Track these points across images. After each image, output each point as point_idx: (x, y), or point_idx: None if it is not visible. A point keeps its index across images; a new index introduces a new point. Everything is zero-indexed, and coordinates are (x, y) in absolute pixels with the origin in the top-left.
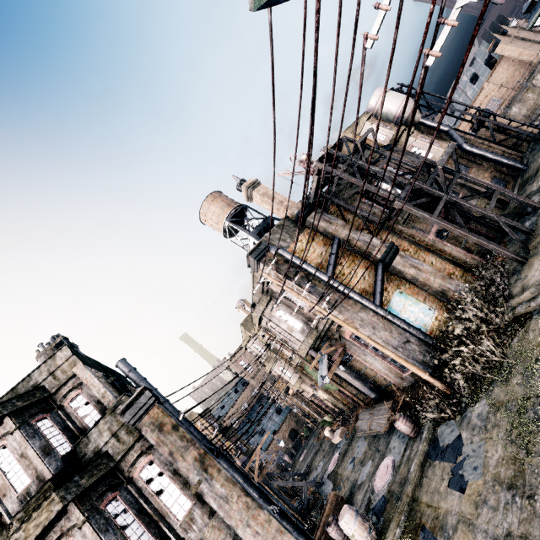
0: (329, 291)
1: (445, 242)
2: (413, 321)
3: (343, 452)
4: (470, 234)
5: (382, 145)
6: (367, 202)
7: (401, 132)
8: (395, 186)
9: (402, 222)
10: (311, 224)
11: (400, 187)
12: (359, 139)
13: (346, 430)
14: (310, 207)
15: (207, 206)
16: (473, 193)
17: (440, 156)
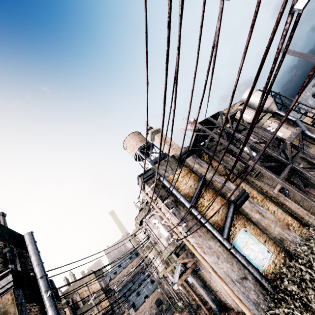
0: (189, 217)
1: (286, 198)
2: (252, 258)
3: None
4: (310, 199)
5: (248, 122)
6: (231, 157)
7: (261, 116)
8: (252, 150)
9: (254, 176)
10: (188, 163)
11: (256, 151)
12: (230, 113)
13: None
14: (190, 153)
15: (129, 139)
16: (311, 165)
17: (288, 136)
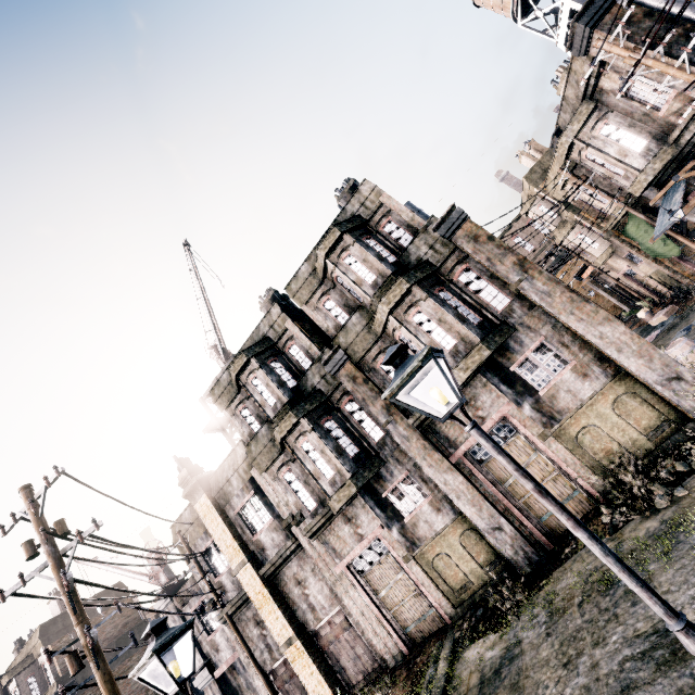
0: None
1: None
2: None
3: (670, 326)
4: None
5: None
6: None
7: None
8: None
9: None
10: None
11: None
12: None
13: (677, 309)
14: None
15: None
16: None
17: None
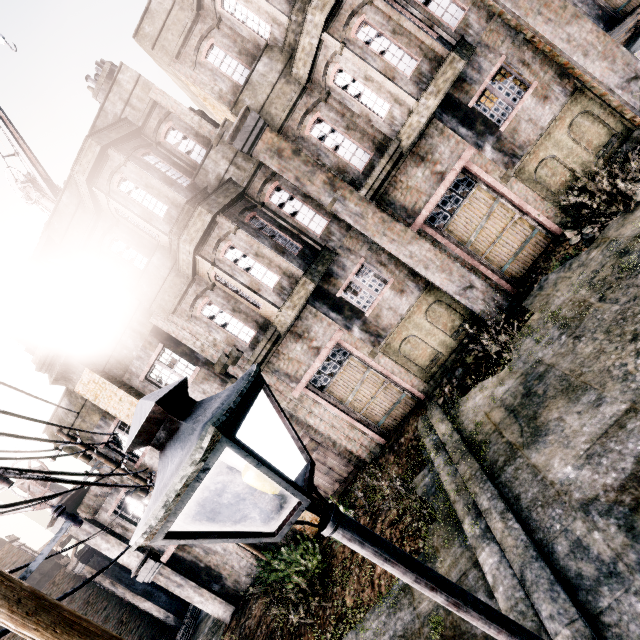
0: None
1: None
2: None
3: None
4: None
5: None
6: None
7: None
8: None
9: None
10: None
11: None
12: None
13: None
14: None
15: None
16: None
17: None
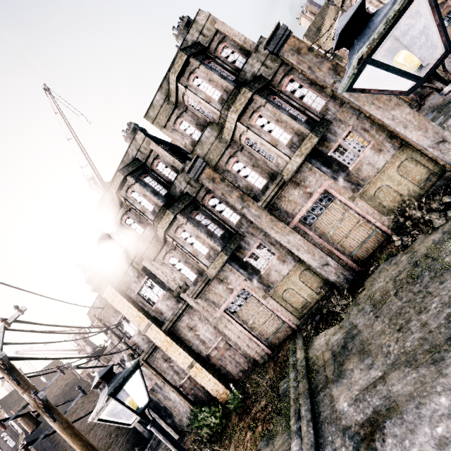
0: None
1: None
2: None
3: None
4: None
5: None
6: None
7: None
8: None
9: None
10: None
11: None
12: None
13: None
14: None
15: None
16: None
17: None
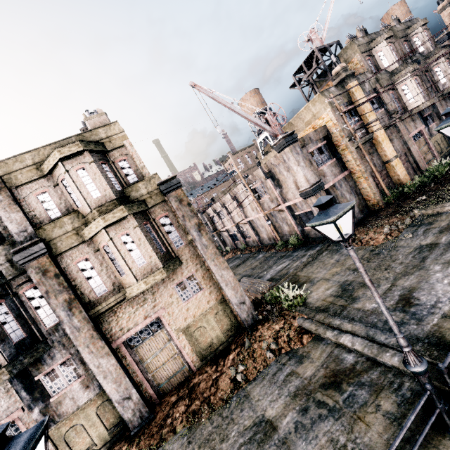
0: None
1: None
2: None
3: None
4: None
5: None
6: None
7: None
8: None
9: None
10: None
11: None
12: None
13: None
14: None
15: (399, 6)
16: None
17: None
